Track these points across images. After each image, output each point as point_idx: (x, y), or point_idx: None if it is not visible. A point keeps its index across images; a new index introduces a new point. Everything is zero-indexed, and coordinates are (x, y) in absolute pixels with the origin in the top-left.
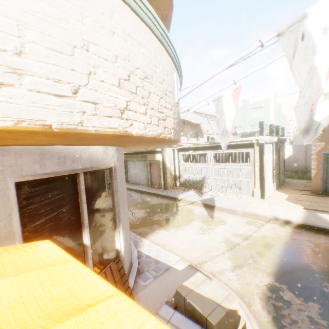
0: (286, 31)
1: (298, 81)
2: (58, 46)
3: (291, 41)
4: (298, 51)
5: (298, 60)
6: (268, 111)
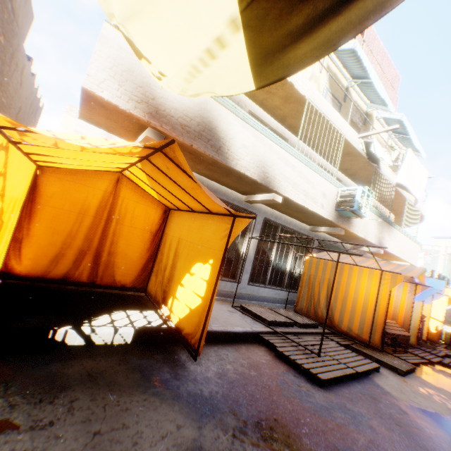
0: (448, 254)
1: (450, 266)
2: (416, 257)
3: (449, 257)
4: (450, 260)
5: (450, 262)
6: (435, 260)
